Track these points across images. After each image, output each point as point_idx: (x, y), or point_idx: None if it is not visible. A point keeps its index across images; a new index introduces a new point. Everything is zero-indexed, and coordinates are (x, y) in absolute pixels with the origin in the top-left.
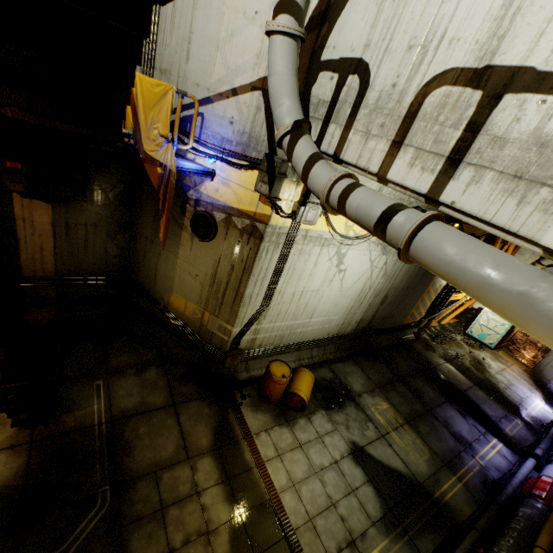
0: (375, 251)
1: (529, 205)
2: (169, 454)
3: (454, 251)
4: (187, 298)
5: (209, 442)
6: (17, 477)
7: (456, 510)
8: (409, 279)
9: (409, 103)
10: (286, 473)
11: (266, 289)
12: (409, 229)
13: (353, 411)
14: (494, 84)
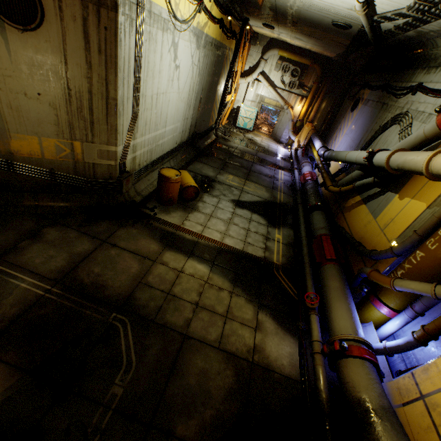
0: (193, 44)
1: None
2: (138, 268)
3: None
4: (38, 135)
5: (158, 245)
6: (8, 378)
7: (288, 203)
8: (210, 80)
9: None
10: (217, 232)
11: (132, 91)
12: None
13: (220, 186)
14: None
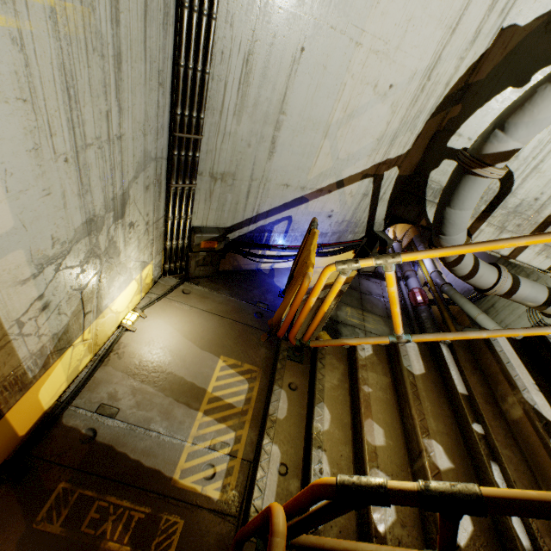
0: None
1: None
2: None
3: None
4: None
5: None
6: None
7: None
8: None
9: (547, 215)
10: None
11: None
12: None
13: (346, 330)
14: None
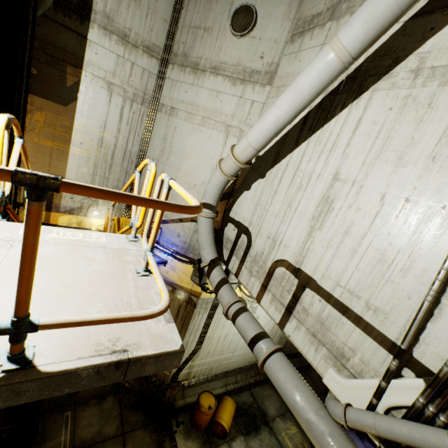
0: None
1: (319, 354)
2: None
3: (281, 380)
4: None
5: None
6: None
7: None
8: None
9: (269, 267)
10: None
11: (198, 336)
12: (261, 358)
13: (267, 436)
14: (302, 279)
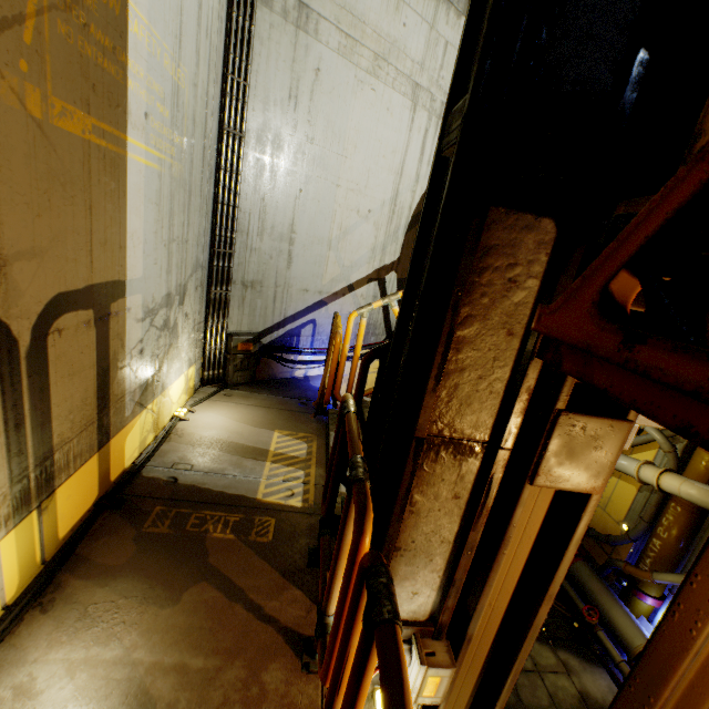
0: None
1: None
2: None
3: None
4: None
5: None
6: None
7: None
8: None
9: None
10: None
11: None
12: None
13: None
14: None
